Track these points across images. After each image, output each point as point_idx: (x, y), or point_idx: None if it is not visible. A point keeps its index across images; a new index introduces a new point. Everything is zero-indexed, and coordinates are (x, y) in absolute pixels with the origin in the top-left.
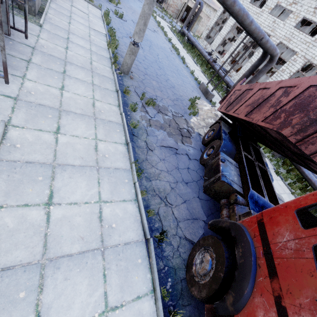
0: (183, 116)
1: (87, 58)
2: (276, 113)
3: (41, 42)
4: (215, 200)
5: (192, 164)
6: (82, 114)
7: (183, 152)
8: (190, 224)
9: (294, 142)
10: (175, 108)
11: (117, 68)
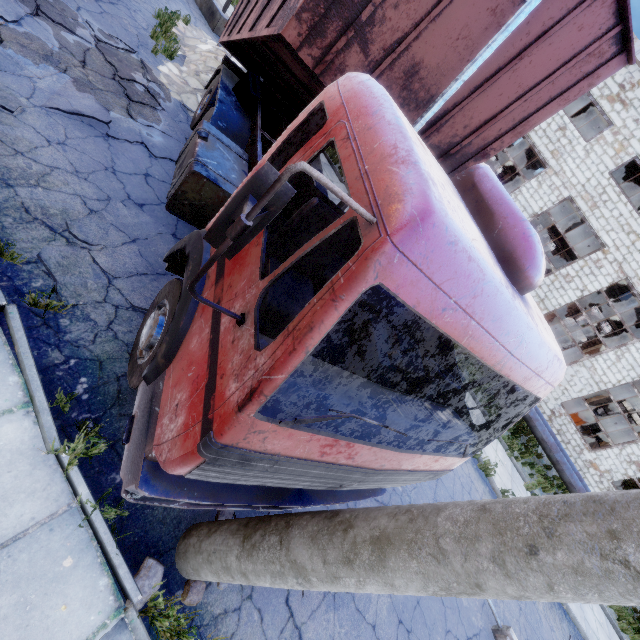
0: (135, 51)
1: None
2: (287, 2)
3: None
4: (200, 228)
5: (160, 168)
6: None
7: (131, 138)
8: (149, 283)
9: (313, 67)
10: (106, 23)
11: None
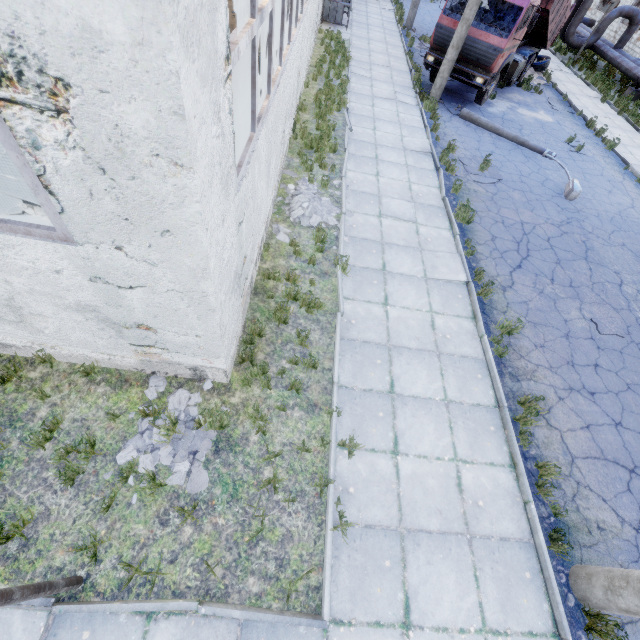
0: None
1: (380, 23)
2: None
3: (354, 18)
4: None
5: None
6: (379, 41)
7: None
8: None
9: None
10: None
11: (402, 26)
